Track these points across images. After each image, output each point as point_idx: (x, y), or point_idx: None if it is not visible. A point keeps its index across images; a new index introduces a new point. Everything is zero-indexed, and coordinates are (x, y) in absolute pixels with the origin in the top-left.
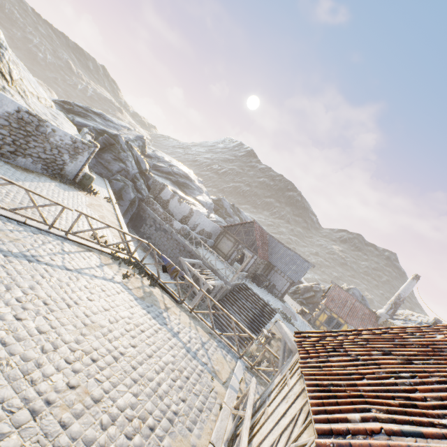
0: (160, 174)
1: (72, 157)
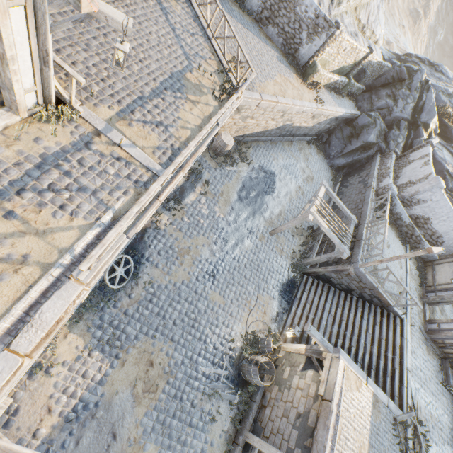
0: None
1: (309, 37)
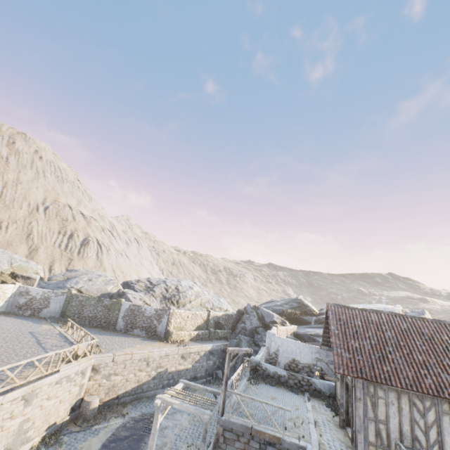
0: (320, 325)
1: (159, 321)
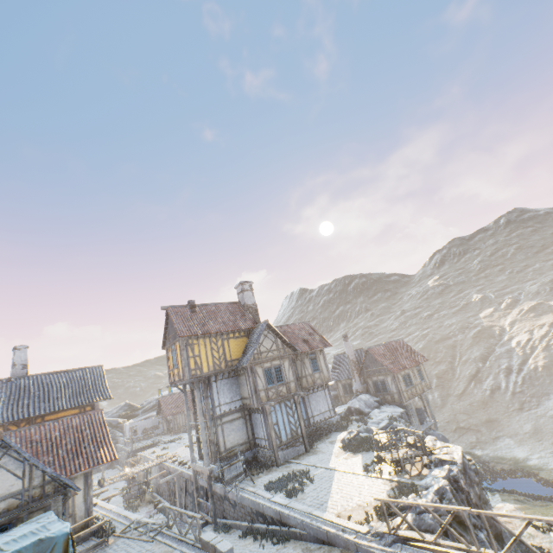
0: (146, 413)
1: None
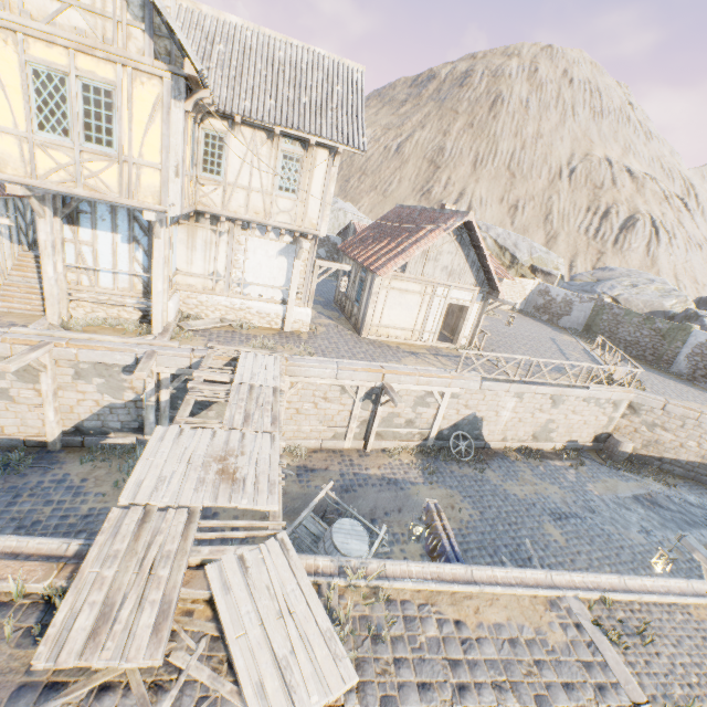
0: None
1: None
